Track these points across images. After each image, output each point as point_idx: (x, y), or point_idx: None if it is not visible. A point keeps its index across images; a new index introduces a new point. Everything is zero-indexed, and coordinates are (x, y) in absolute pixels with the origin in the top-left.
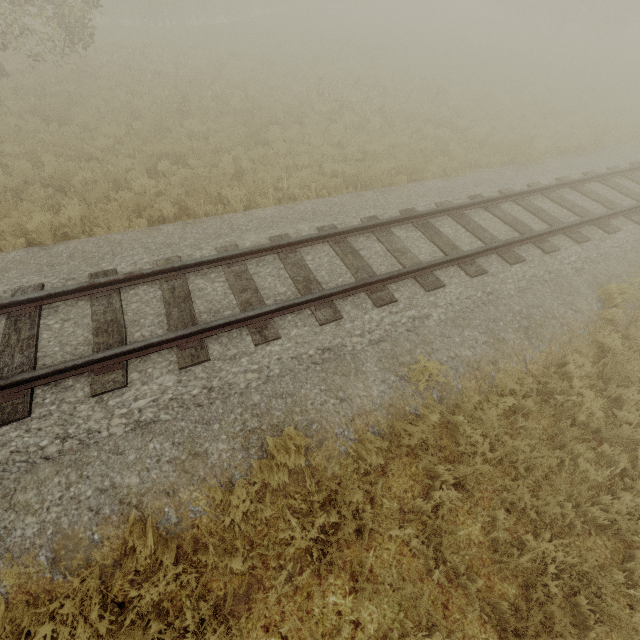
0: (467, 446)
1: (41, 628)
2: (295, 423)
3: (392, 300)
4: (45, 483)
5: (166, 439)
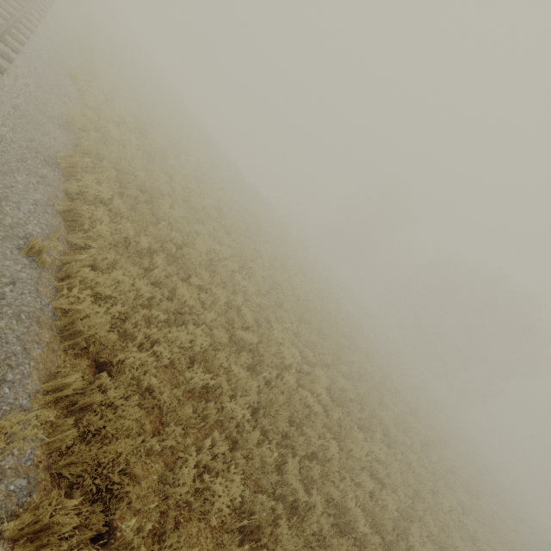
0: (105, 152)
1: (93, 246)
2: (54, 154)
3: (6, 69)
4: (5, 212)
5: (20, 174)
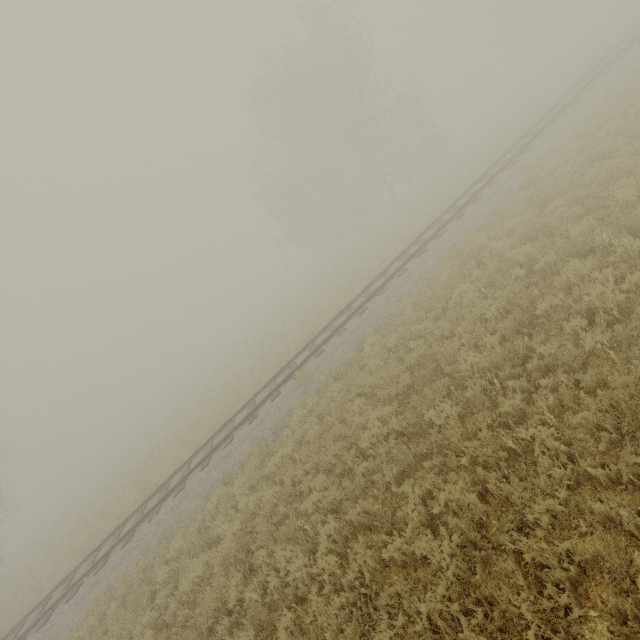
0: None
1: None
2: None
3: None
4: None
5: None
